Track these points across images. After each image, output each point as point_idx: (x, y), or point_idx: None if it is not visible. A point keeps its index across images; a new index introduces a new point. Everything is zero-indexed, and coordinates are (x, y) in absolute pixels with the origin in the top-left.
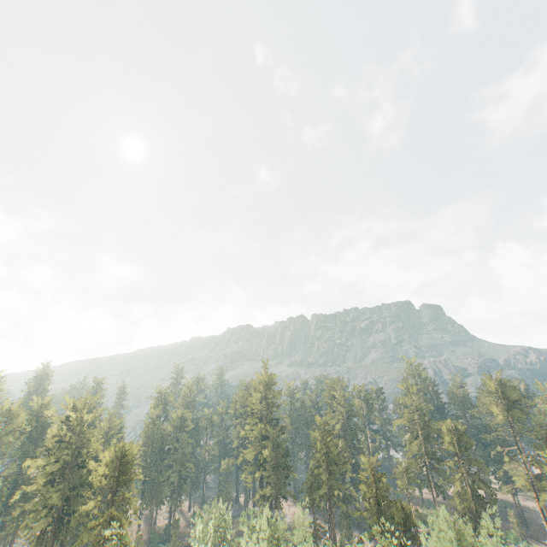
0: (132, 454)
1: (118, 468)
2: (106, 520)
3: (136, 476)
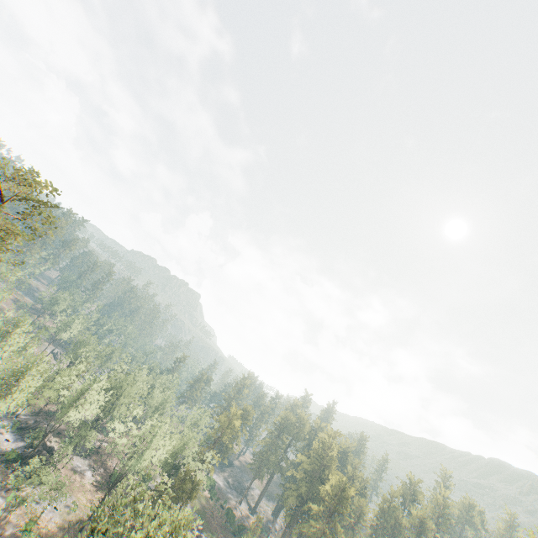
0: (348, 492)
1: (337, 496)
2: (321, 529)
3: (346, 512)
